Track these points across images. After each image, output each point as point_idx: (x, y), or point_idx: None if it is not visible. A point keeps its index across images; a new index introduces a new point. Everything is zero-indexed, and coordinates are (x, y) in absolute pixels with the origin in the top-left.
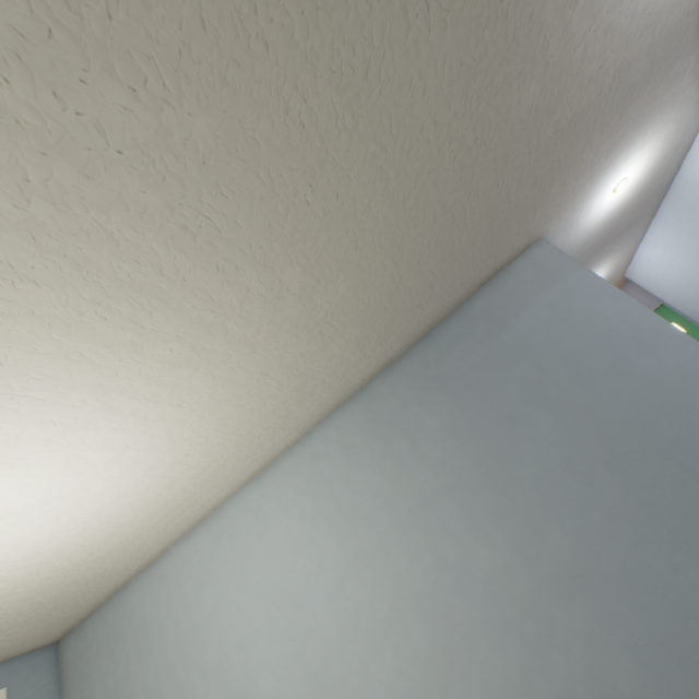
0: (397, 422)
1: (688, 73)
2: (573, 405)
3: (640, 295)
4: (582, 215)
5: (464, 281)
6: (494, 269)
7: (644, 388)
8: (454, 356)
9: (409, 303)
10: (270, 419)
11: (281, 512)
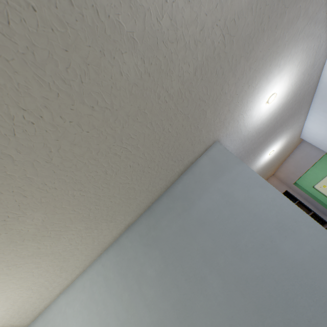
0: (131, 266)
1: (302, 16)
2: (235, 273)
3: (313, 147)
4: (247, 121)
5: (162, 177)
6: (185, 165)
7: (286, 267)
8: (164, 223)
9: (118, 200)
10: (47, 273)
11: (73, 317)
